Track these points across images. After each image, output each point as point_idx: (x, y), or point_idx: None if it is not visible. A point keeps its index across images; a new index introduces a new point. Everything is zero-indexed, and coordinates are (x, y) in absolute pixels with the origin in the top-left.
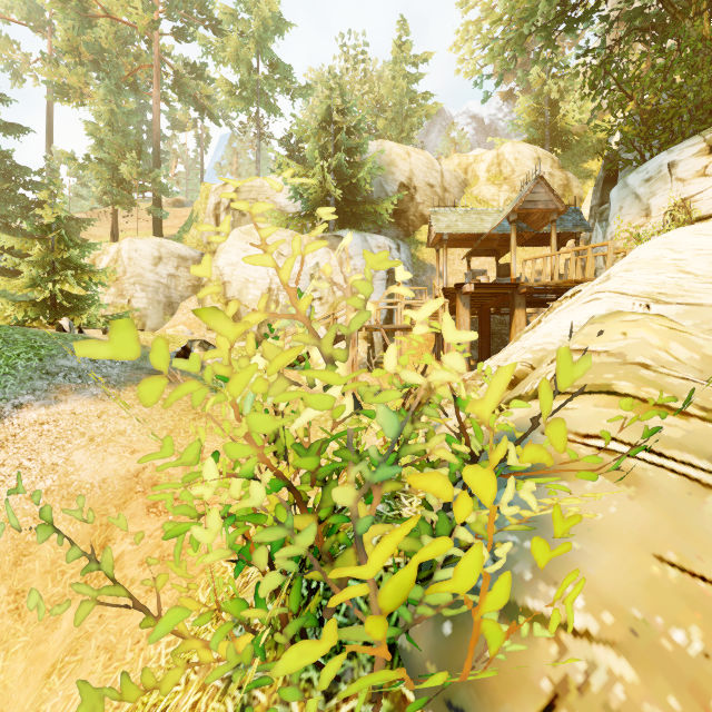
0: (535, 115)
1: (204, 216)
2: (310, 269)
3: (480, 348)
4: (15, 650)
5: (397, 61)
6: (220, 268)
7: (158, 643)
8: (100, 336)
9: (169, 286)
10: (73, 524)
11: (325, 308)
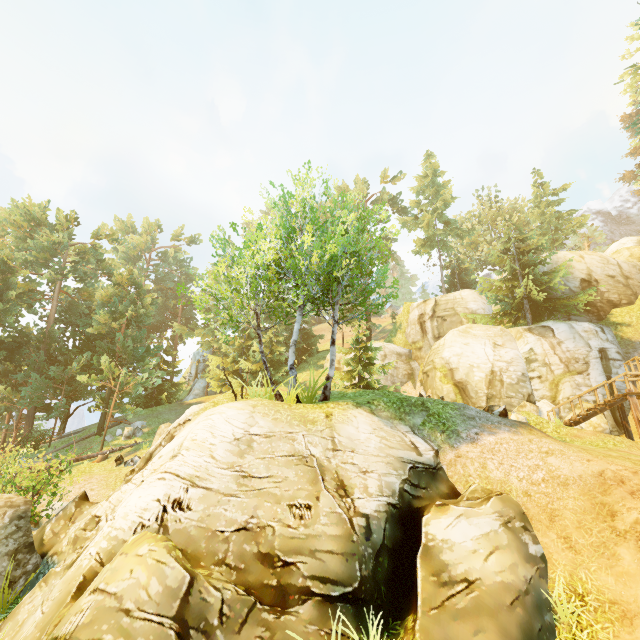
0: None
1: (406, 324)
2: (524, 354)
3: None
4: (593, 569)
5: (537, 196)
6: (446, 358)
7: None
8: None
9: (393, 375)
10: (577, 500)
11: (545, 385)
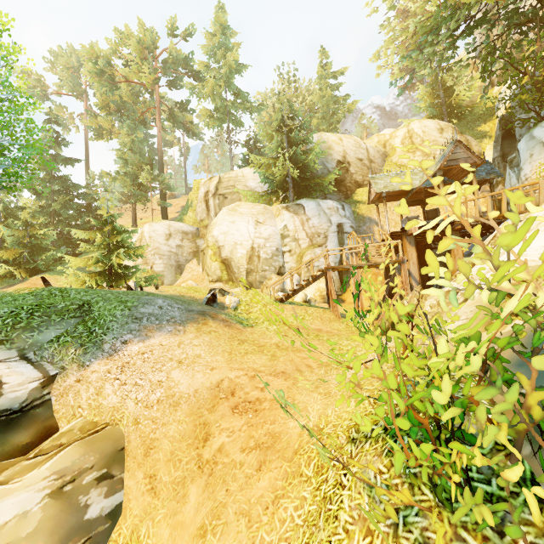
0: (433, 98)
1: (196, 202)
2: (280, 230)
3: (421, 276)
4: (158, 519)
5: (322, 77)
6: (215, 237)
7: (286, 508)
8: (154, 291)
9: (177, 253)
10: (181, 424)
11: (294, 258)
